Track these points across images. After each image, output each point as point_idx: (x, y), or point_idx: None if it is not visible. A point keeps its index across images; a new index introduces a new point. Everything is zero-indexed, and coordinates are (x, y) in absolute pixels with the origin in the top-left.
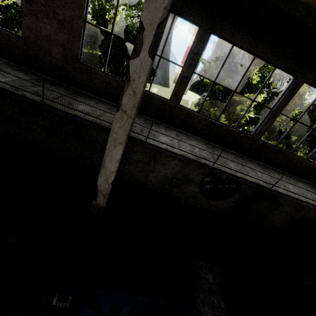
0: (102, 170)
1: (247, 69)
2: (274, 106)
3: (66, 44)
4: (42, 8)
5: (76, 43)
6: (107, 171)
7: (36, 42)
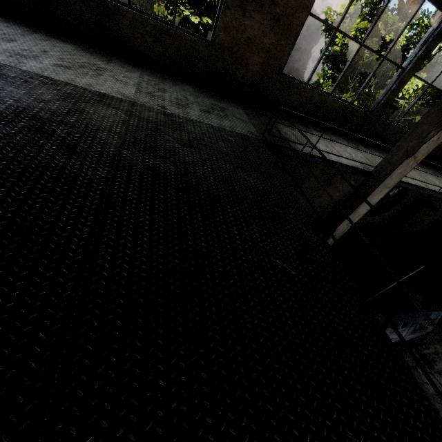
0: (352, 215)
1: None
2: None
3: (273, 50)
4: None
5: (287, 47)
6: (356, 215)
7: (231, 49)
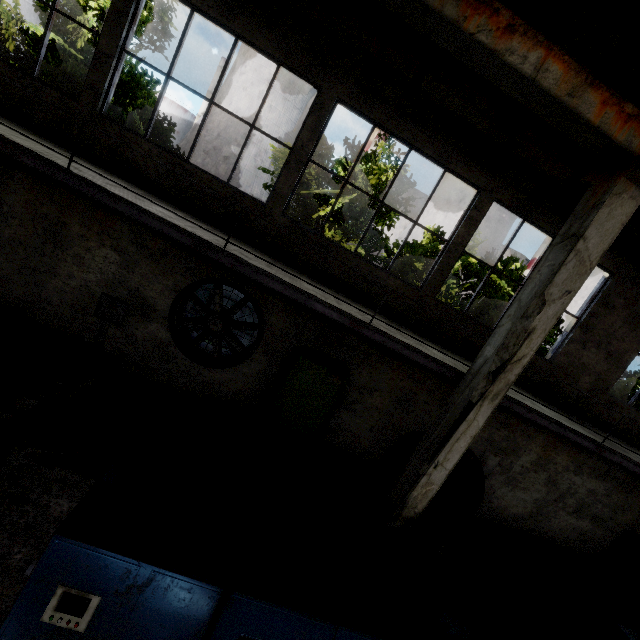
0: None
1: (227, 60)
2: (295, 144)
3: None
4: None
5: None
6: None
7: None
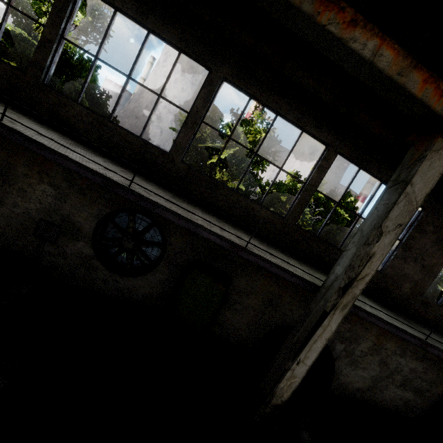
0: None
1: (141, 47)
2: (191, 109)
3: None
4: None
5: None
6: None
7: None
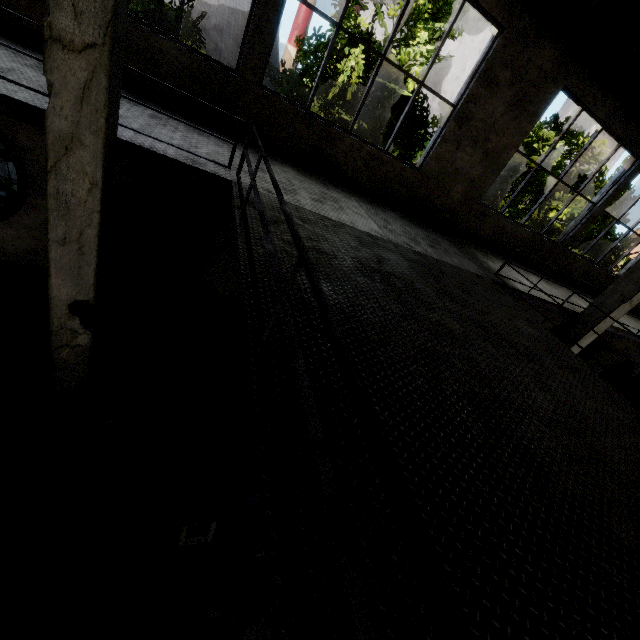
0: None
1: None
2: None
3: (477, 180)
4: (474, 132)
5: (491, 178)
6: None
7: (437, 177)
